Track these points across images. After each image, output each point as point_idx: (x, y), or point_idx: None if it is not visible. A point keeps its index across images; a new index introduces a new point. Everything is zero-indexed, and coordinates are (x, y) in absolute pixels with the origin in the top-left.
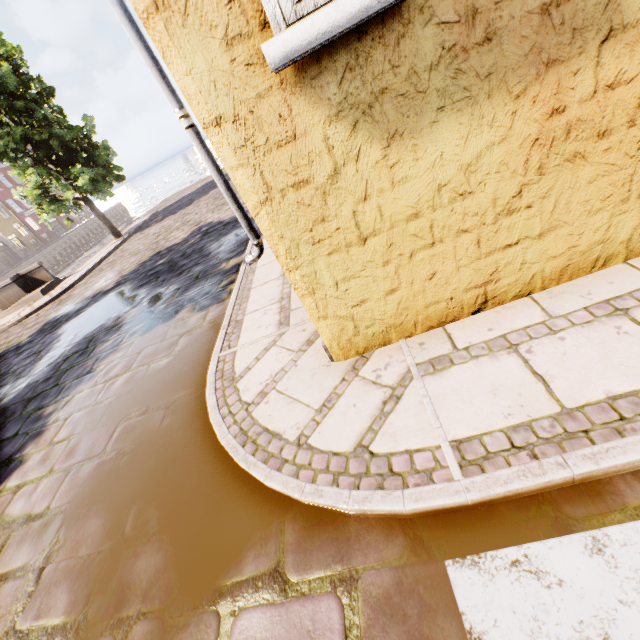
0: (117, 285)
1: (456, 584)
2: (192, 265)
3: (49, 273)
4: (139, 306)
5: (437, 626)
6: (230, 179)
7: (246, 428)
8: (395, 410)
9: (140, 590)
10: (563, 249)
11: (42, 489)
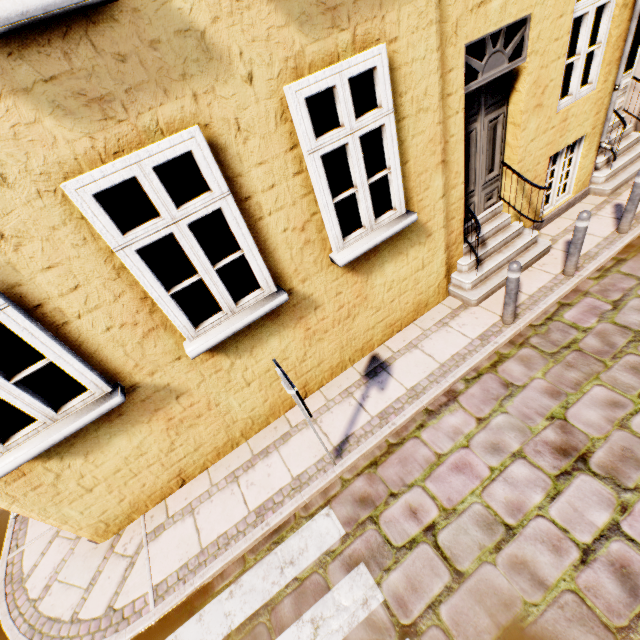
0: None
1: None
2: None
3: None
4: None
5: None
6: None
7: (34, 622)
8: (131, 573)
9: None
10: (212, 449)
11: None
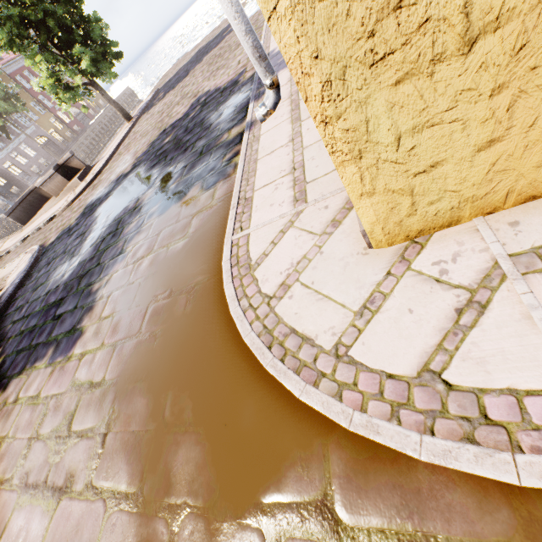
0: (133, 167)
1: None
2: (195, 140)
3: (80, 161)
4: (153, 187)
5: None
6: (221, 40)
7: (270, 326)
8: (479, 324)
9: (184, 481)
10: None
11: (98, 360)
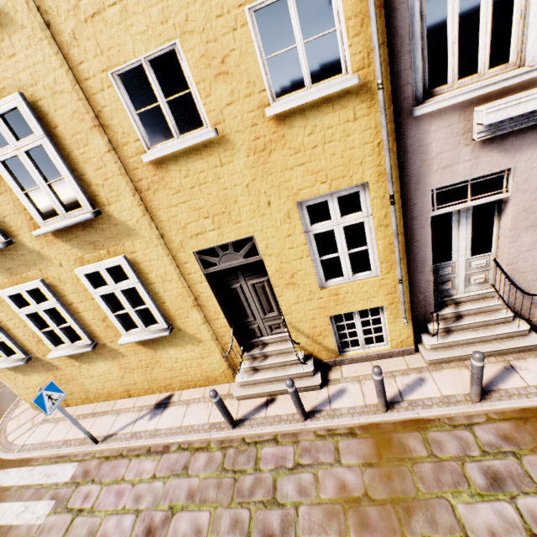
0: None
1: None
2: None
3: None
4: None
5: None
6: None
7: (4, 427)
8: (27, 432)
9: None
10: (79, 397)
11: None
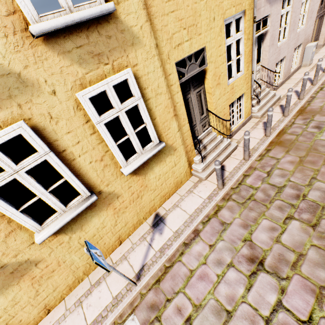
0: None
1: None
2: None
3: None
4: None
5: None
6: None
7: None
8: None
9: None
10: (65, 287)
11: None
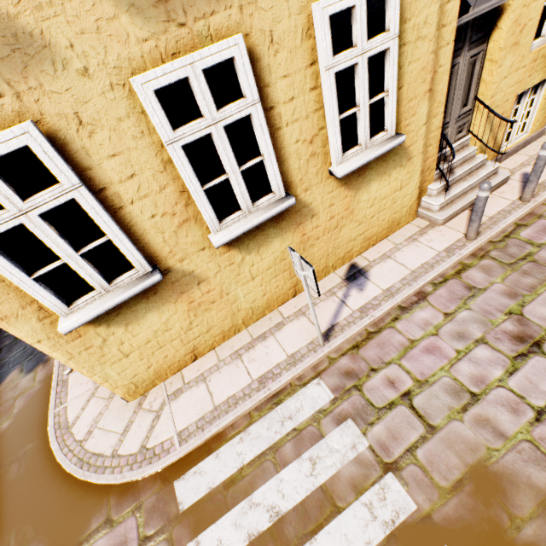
0: None
1: (177, 488)
2: None
3: None
4: None
5: (170, 506)
6: None
7: (82, 456)
8: (158, 423)
9: None
10: (220, 332)
11: None
